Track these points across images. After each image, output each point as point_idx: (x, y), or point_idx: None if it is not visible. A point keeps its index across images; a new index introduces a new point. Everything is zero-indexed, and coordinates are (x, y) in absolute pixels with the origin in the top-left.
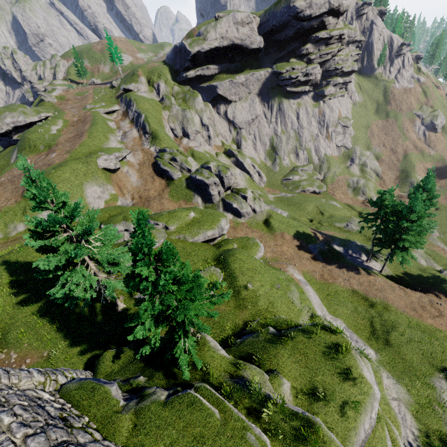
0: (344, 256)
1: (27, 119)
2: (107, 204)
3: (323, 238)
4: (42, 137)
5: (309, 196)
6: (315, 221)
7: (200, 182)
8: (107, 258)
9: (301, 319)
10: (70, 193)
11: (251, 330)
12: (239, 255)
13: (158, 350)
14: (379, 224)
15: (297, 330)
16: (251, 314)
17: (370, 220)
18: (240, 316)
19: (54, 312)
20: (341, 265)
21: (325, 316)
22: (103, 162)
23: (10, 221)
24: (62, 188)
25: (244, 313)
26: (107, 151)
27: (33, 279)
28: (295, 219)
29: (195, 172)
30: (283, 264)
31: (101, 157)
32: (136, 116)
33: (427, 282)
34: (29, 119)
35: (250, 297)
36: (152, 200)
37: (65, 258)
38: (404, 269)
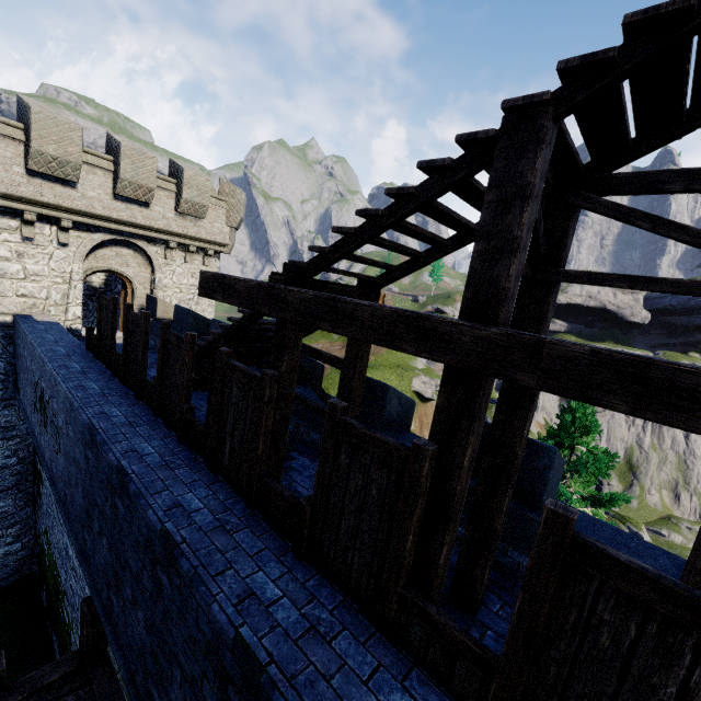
0: None
1: None
2: None
3: None
4: None
5: None
6: None
7: None
8: None
9: None
10: None
11: None
12: None
13: None
14: None
15: None
16: None
17: None
18: None
19: None
20: None
21: None
22: (420, 384)
23: None
24: None
25: None
26: (426, 372)
27: None
28: None
29: None
30: None
31: (420, 377)
32: None
33: None
34: None
35: None
36: None
37: None
38: None
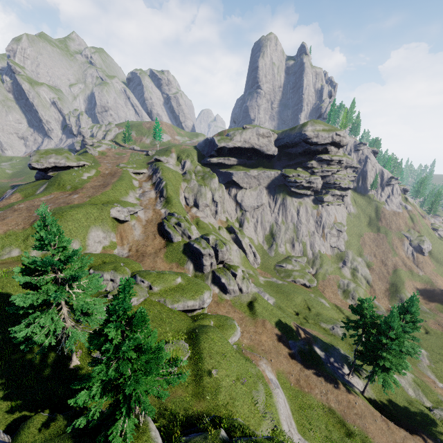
0: (325, 363)
1: (68, 162)
2: (104, 249)
3: (304, 336)
4: (73, 180)
5: (299, 288)
6: (301, 315)
7: (196, 250)
8: (82, 306)
9: (261, 429)
10: (75, 232)
11: (201, 429)
12: (212, 334)
13: (93, 426)
14: (361, 335)
15: (251, 440)
16: (207, 408)
17: (352, 328)
18: (195, 407)
19: (4, 351)
20: (319, 373)
21: (293, 434)
22: (116, 212)
23: (9, 244)
24: (70, 226)
25: (201, 404)
26: (123, 204)
27: (1, 309)
28: (281, 308)
29: (194, 240)
30: (257, 356)
31: (116, 208)
32: (158, 181)
33: (414, 419)
34: (69, 163)
35: (211, 386)
36: (147, 256)
37: (44, 295)
38: (387, 395)
